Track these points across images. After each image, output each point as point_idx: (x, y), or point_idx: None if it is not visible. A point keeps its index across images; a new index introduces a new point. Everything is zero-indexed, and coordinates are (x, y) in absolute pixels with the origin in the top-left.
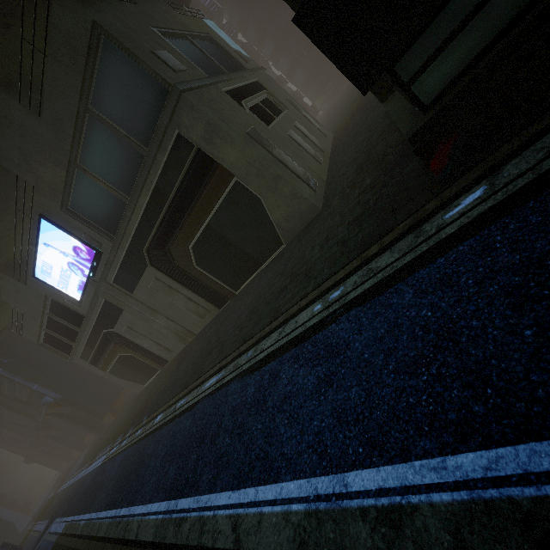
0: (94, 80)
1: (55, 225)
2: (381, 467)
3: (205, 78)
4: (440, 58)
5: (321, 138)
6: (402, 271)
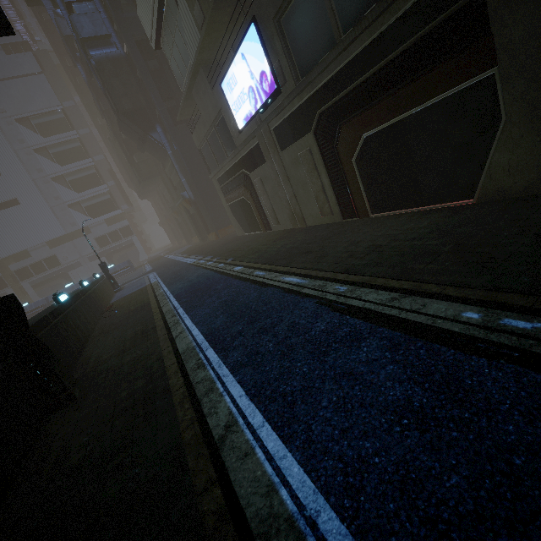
0: None
1: (259, 36)
2: None
3: None
4: None
5: None
6: None
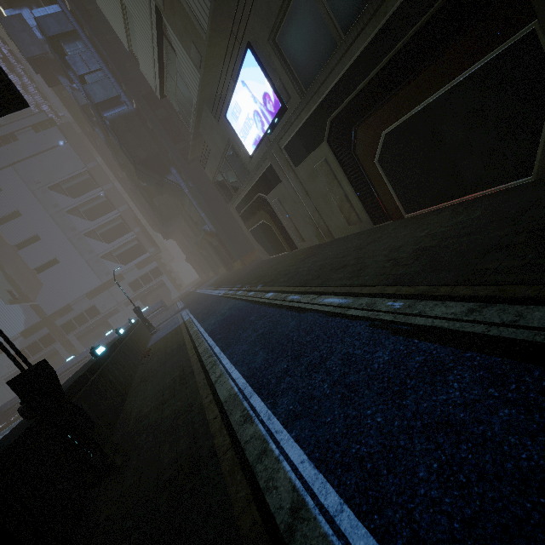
0: None
1: (257, 60)
2: None
3: None
4: None
5: None
6: None
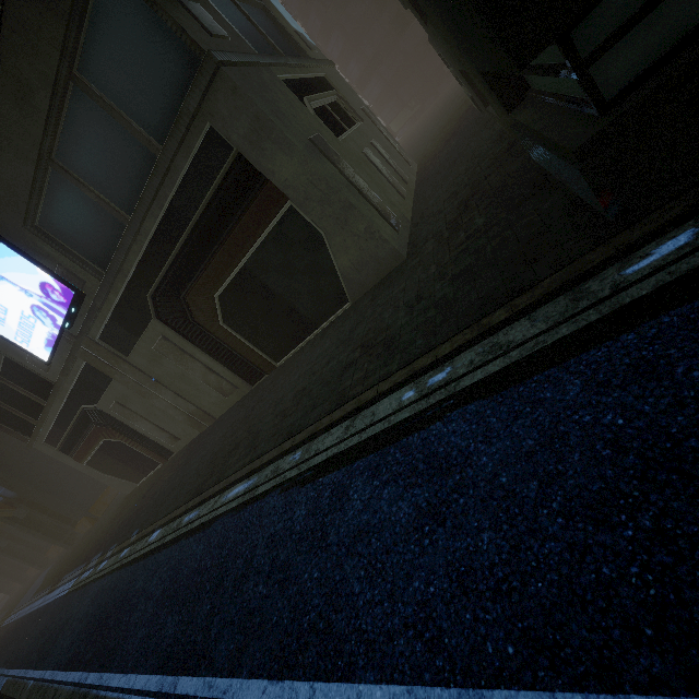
0: (84, 30)
1: (13, 249)
2: (558, 694)
3: (255, 55)
4: (640, 25)
5: (404, 166)
6: (556, 350)
